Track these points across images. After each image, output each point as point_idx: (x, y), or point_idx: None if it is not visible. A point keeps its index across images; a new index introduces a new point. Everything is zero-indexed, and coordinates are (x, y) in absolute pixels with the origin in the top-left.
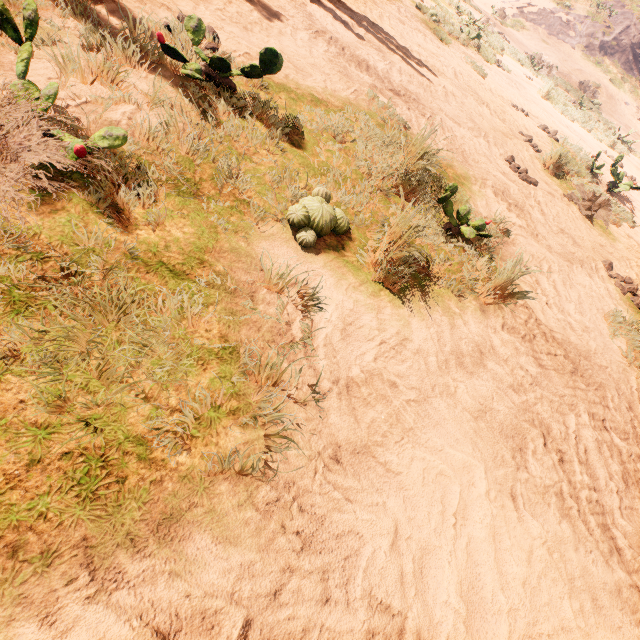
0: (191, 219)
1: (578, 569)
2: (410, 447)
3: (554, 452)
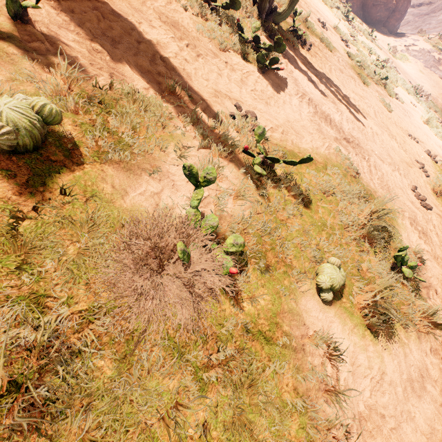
0: (267, 288)
1: None
2: None
3: None
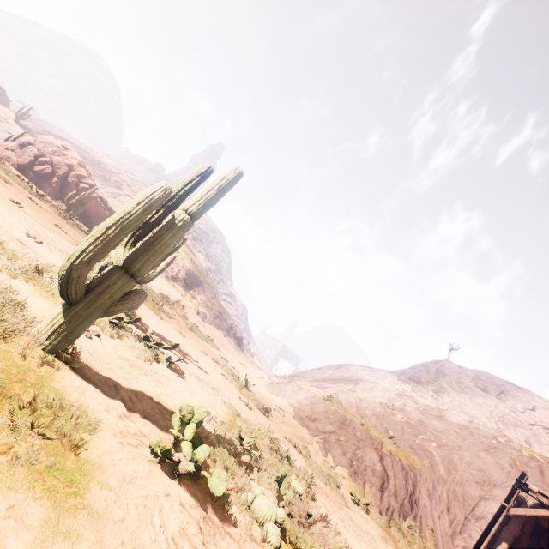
0: None
1: None
2: (352, 545)
3: (348, 525)
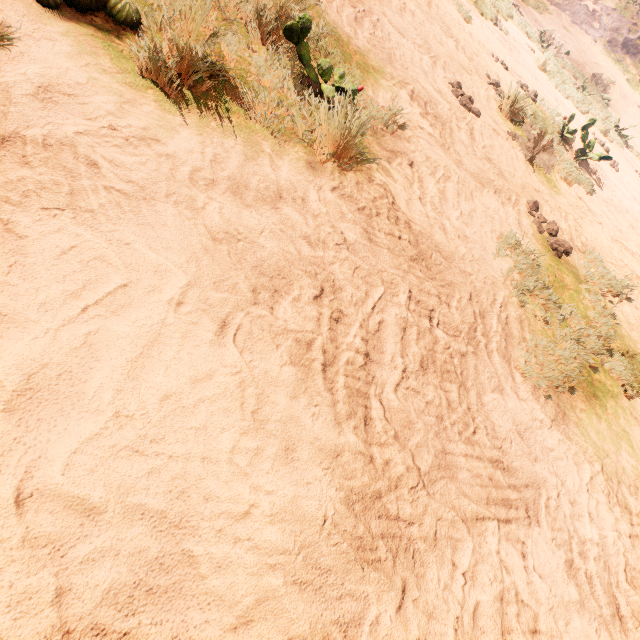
0: None
1: (281, 414)
2: (69, 222)
3: (330, 310)
